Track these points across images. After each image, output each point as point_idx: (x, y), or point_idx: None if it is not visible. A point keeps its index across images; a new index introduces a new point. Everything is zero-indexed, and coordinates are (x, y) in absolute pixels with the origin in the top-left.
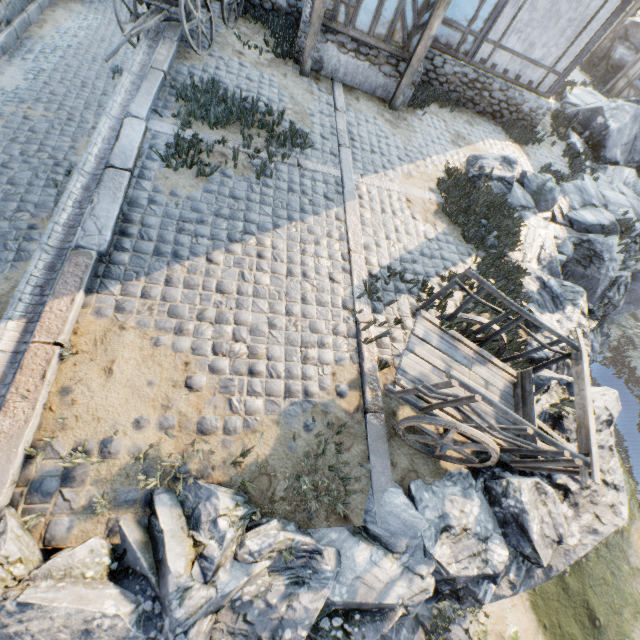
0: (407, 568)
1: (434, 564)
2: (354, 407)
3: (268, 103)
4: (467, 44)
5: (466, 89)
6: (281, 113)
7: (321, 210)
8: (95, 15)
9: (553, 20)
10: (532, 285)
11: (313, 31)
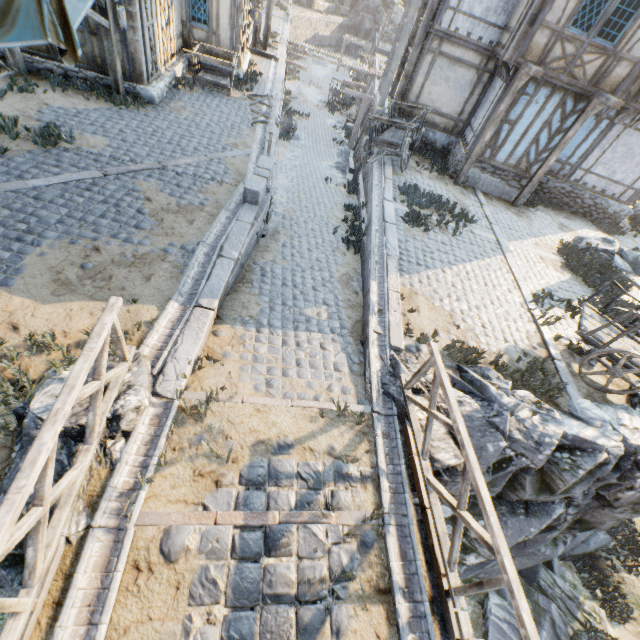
0: (604, 435)
1: (621, 436)
2: (544, 356)
3: (443, 198)
4: (565, 170)
5: (563, 197)
6: (455, 204)
7: (491, 256)
8: (298, 150)
9: (629, 158)
10: None
11: (470, 162)
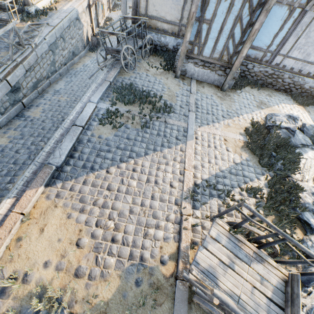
0: None
1: None
2: (170, 273)
3: (156, 92)
4: (267, 57)
5: (267, 78)
6: (160, 96)
7: (172, 145)
8: (99, 58)
9: None
10: (308, 198)
11: (181, 59)
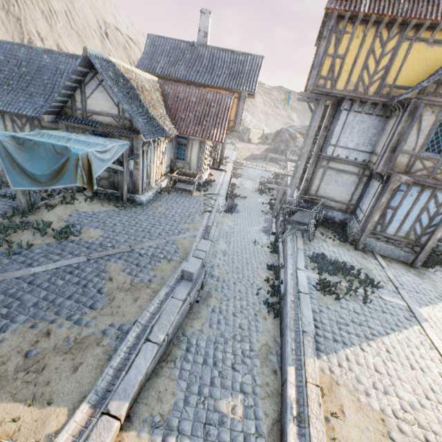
0: None
1: None
2: None
3: (347, 263)
4: None
5: None
6: (359, 269)
7: (407, 326)
8: (237, 219)
9: None
10: None
11: (365, 234)
